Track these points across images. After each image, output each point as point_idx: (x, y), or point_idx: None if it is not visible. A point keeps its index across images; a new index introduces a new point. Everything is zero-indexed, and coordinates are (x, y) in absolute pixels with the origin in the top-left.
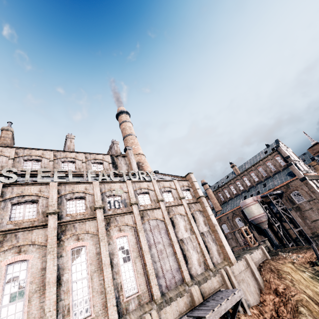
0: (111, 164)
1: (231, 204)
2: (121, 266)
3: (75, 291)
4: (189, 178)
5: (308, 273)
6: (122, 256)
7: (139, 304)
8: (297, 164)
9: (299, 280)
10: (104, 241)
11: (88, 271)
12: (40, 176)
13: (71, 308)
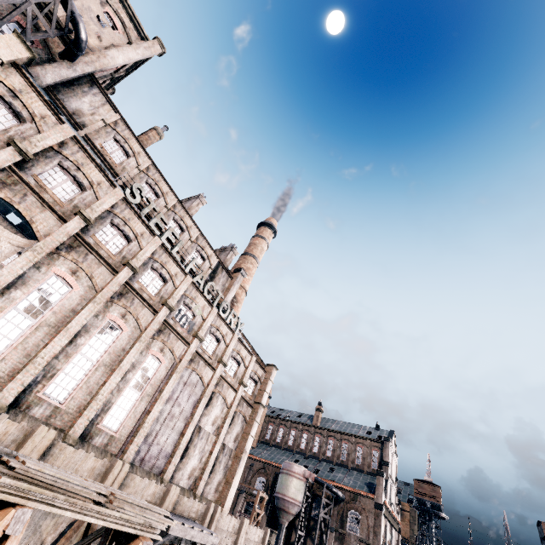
0: (211, 270)
1: (271, 452)
2: (128, 388)
3: (73, 363)
4: (268, 371)
5: None
6: (138, 378)
7: (105, 446)
8: (388, 483)
9: None
10: (141, 346)
11: (101, 358)
12: (156, 221)
13: (56, 376)
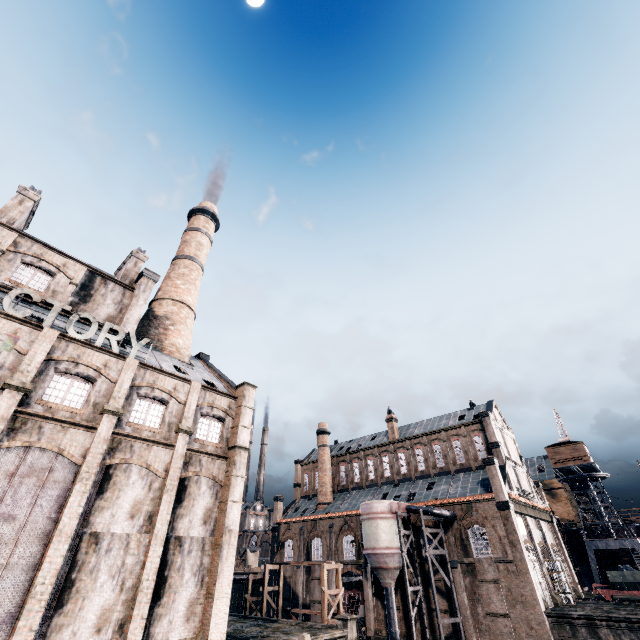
0: (75, 287)
1: (352, 499)
2: None
3: None
4: (240, 395)
5: None
6: None
7: None
8: (507, 468)
9: None
10: None
11: None
12: None
13: None
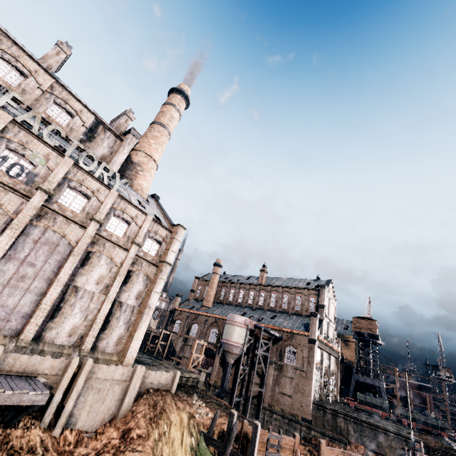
0: (85, 129)
1: (224, 309)
2: None
3: None
4: (174, 231)
5: (194, 440)
6: None
7: None
8: (324, 322)
9: (172, 440)
10: None
11: None
12: None
13: None
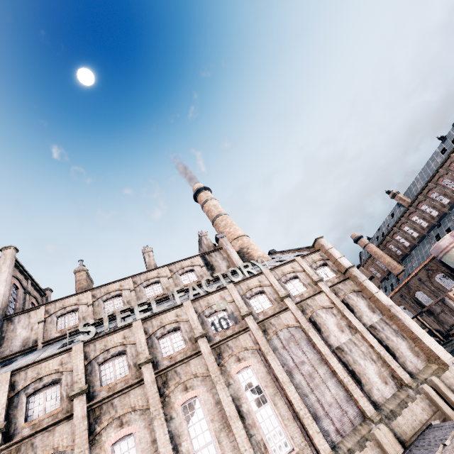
0: (204, 267)
1: (416, 256)
2: (256, 414)
3: None
4: (319, 247)
5: None
6: (253, 398)
7: None
8: None
9: None
10: (221, 383)
11: (211, 432)
12: (120, 319)
13: None
